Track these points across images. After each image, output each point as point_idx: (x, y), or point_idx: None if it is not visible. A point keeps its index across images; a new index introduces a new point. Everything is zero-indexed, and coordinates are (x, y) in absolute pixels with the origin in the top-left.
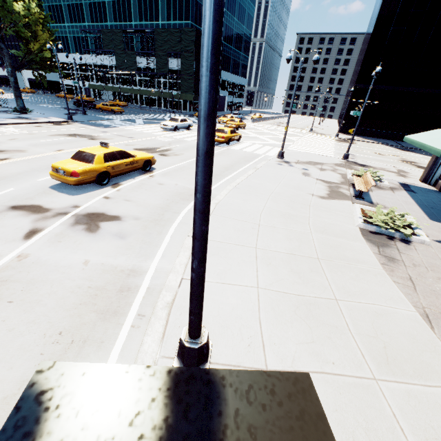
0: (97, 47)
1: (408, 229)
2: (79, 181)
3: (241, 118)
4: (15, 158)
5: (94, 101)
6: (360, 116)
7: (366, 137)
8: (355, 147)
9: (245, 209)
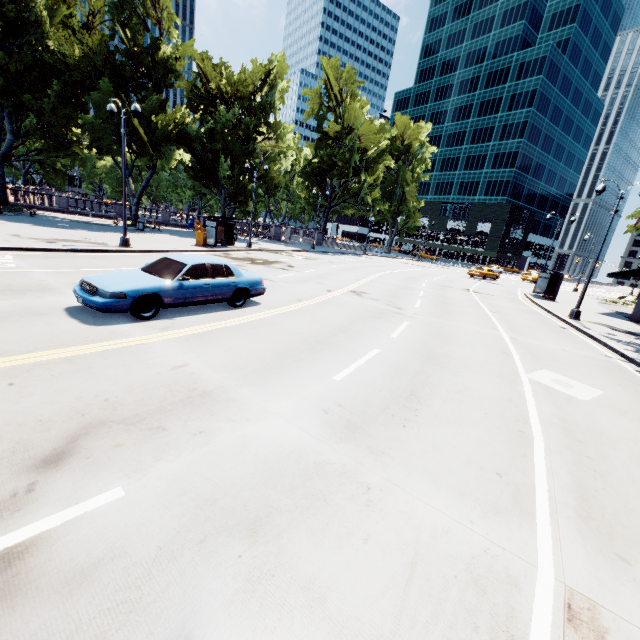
0: None
1: (621, 303)
2: (480, 275)
3: None
4: (437, 269)
5: None
6: None
7: None
8: None
9: None
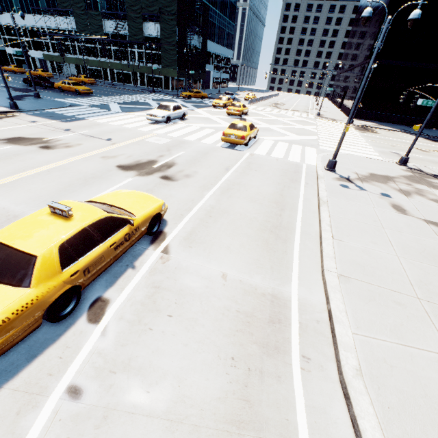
0: (49, 5)
1: None
2: None
3: (234, 99)
4: None
5: (53, 77)
6: (433, 106)
7: (379, 122)
8: (384, 139)
9: (433, 385)
